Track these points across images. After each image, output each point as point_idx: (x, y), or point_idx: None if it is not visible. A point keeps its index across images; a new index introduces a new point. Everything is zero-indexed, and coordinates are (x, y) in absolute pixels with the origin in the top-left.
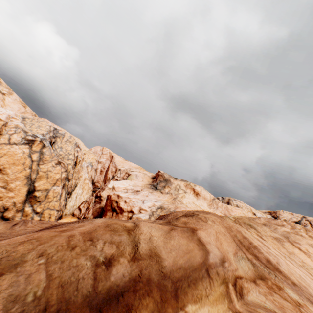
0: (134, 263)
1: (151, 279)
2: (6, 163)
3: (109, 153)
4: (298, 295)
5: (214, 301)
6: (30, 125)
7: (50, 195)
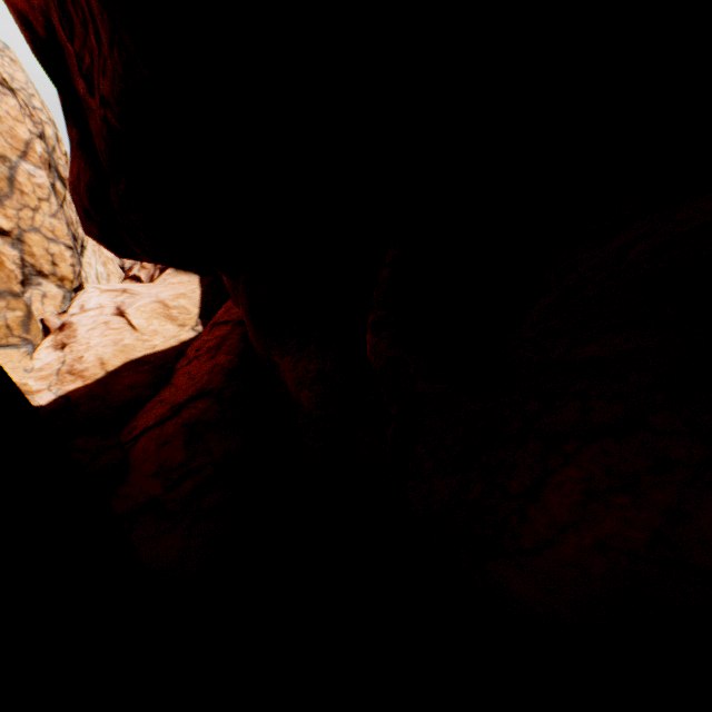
0: None
1: None
2: None
3: None
4: None
5: None
6: None
7: (24, 186)
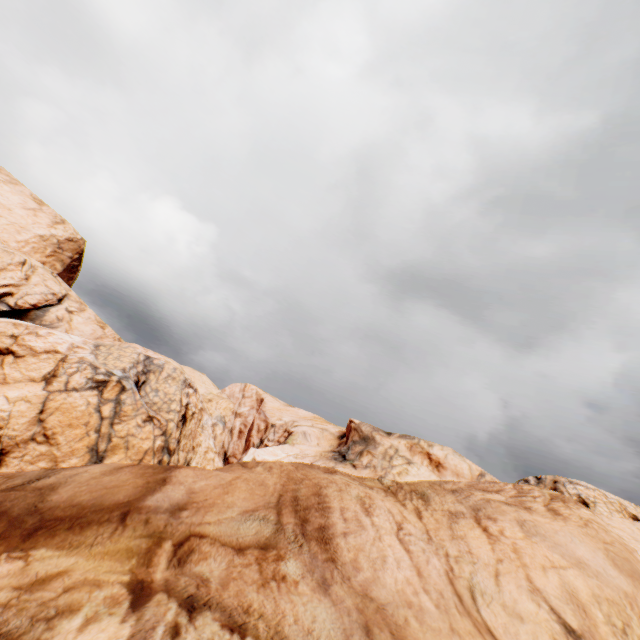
0: (2, 492)
1: (10, 512)
2: (57, 425)
3: (256, 395)
4: (306, 570)
5: (101, 554)
6: (105, 357)
7: None
